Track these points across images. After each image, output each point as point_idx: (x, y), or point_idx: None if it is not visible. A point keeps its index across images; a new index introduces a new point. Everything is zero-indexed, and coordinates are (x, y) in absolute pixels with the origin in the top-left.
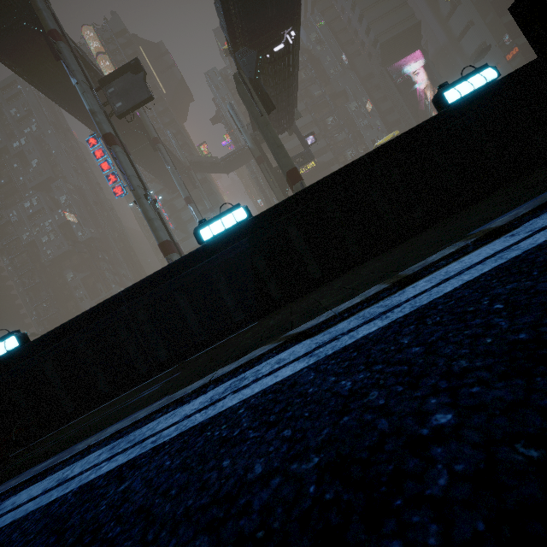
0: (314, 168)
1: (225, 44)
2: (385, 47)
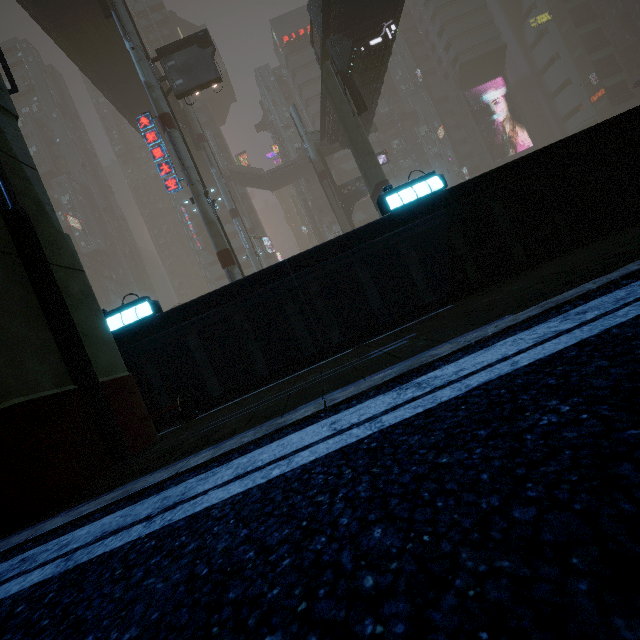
0: None
1: (283, 38)
2: (465, 68)
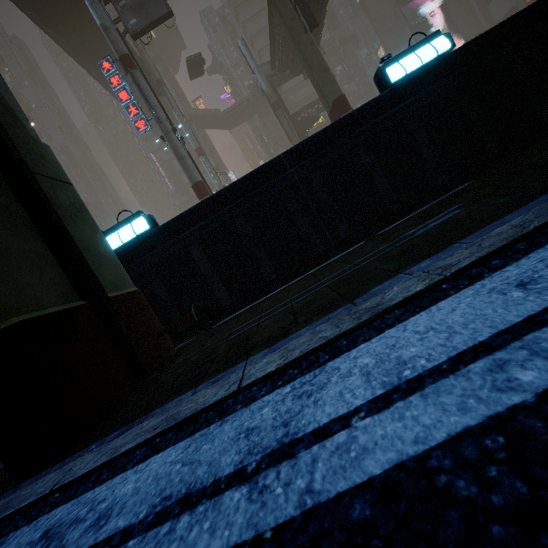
0: (323, 123)
1: None
2: None
